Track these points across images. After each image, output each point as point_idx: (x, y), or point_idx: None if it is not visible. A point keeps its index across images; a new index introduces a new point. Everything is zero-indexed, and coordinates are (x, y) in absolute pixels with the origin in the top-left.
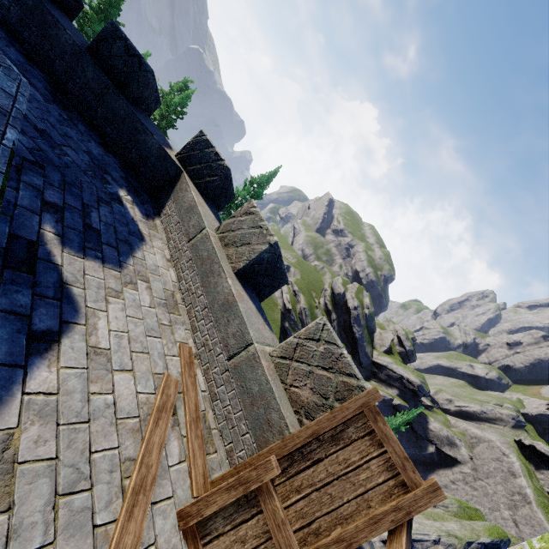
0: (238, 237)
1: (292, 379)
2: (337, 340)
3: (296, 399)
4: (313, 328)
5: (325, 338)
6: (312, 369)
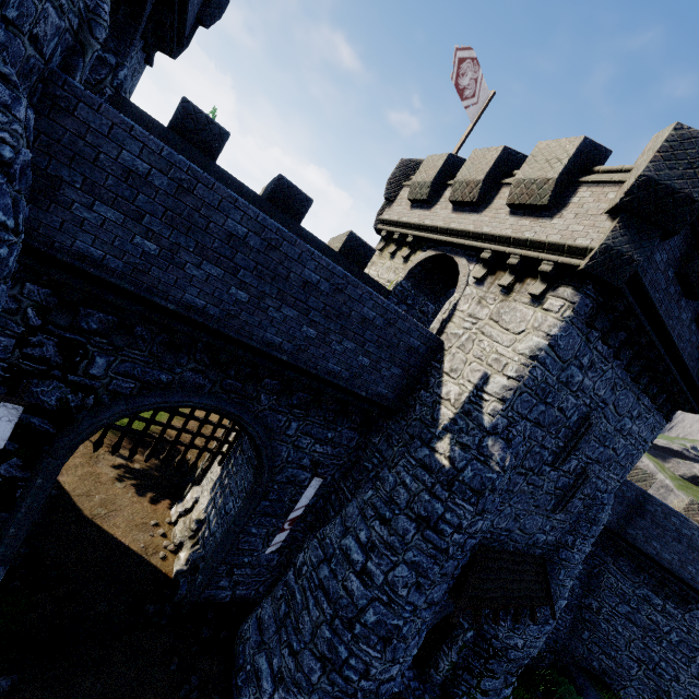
0: (639, 478)
1: (692, 516)
2: (698, 502)
3: (696, 520)
4: (690, 501)
5: (695, 503)
6: (696, 512)
